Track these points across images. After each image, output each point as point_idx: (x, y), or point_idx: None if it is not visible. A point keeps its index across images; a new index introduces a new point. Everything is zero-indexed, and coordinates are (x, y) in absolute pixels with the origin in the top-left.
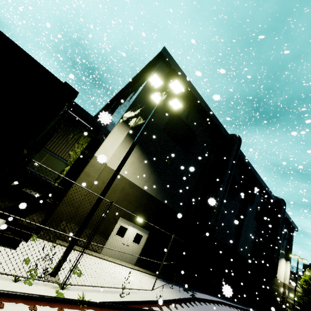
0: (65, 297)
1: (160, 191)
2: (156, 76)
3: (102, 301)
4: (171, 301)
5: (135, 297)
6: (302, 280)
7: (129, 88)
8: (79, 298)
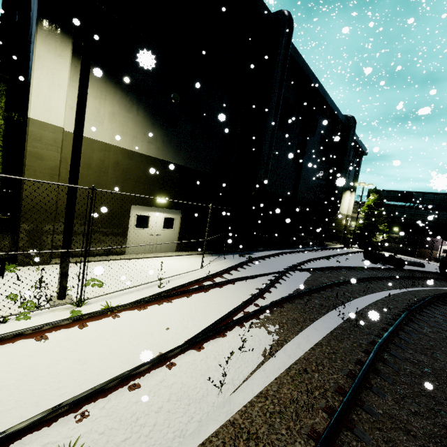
0: (85, 313)
1: (179, 152)
2: None
3: (136, 300)
4: (224, 271)
5: (180, 282)
6: (366, 206)
7: None
8: (104, 308)
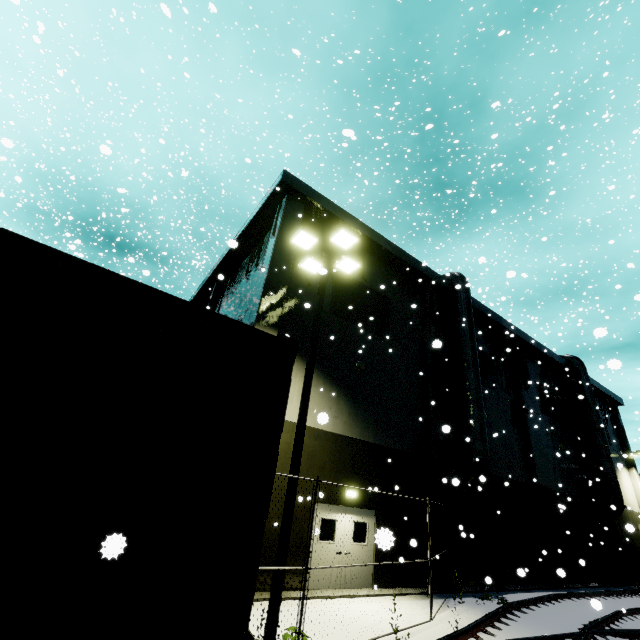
0: None
1: (366, 425)
2: (304, 233)
3: None
4: (476, 625)
5: None
6: None
7: (237, 254)
8: None
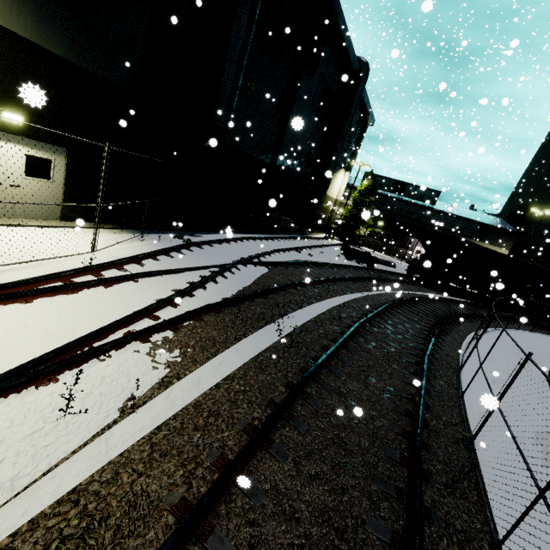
0: None
1: (48, 22)
2: None
3: None
4: (129, 259)
5: (28, 274)
6: (358, 191)
7: None
8: None
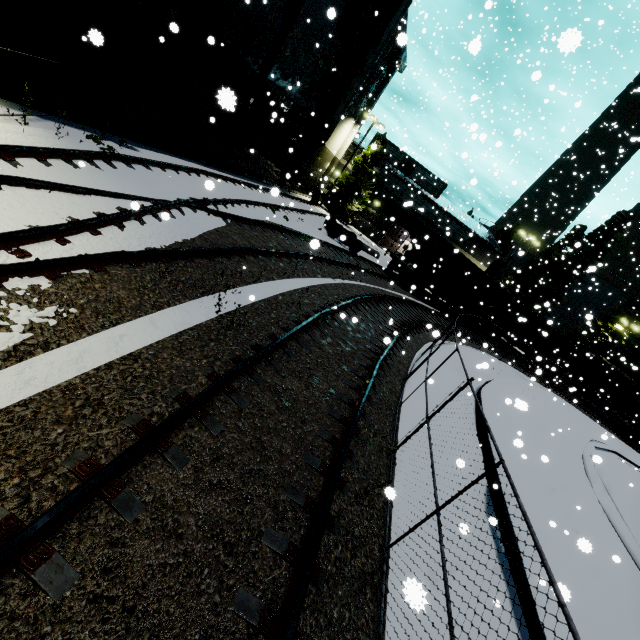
0: None
1: None
2: None
3: None
4: None
5: None
6: (362, 155)
7: None
8: None
